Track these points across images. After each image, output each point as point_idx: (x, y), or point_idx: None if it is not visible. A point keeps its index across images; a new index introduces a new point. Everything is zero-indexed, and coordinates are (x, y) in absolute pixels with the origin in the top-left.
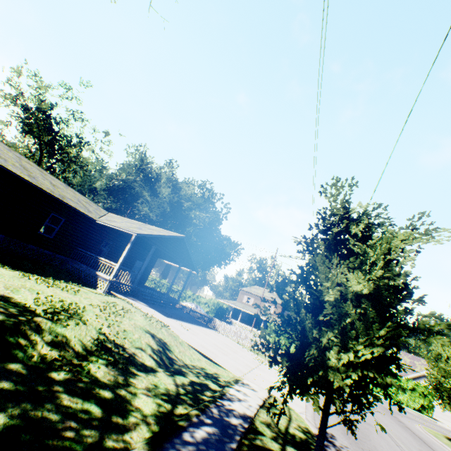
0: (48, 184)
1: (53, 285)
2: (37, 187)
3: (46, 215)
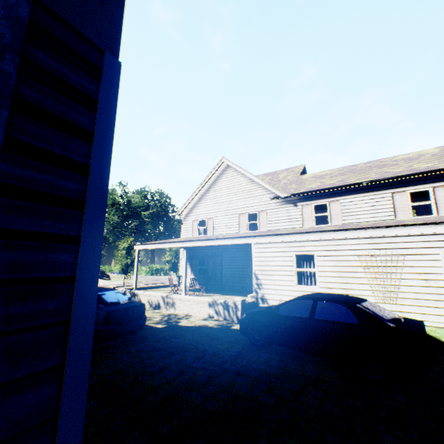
0: None
1: None
2: None
3: None
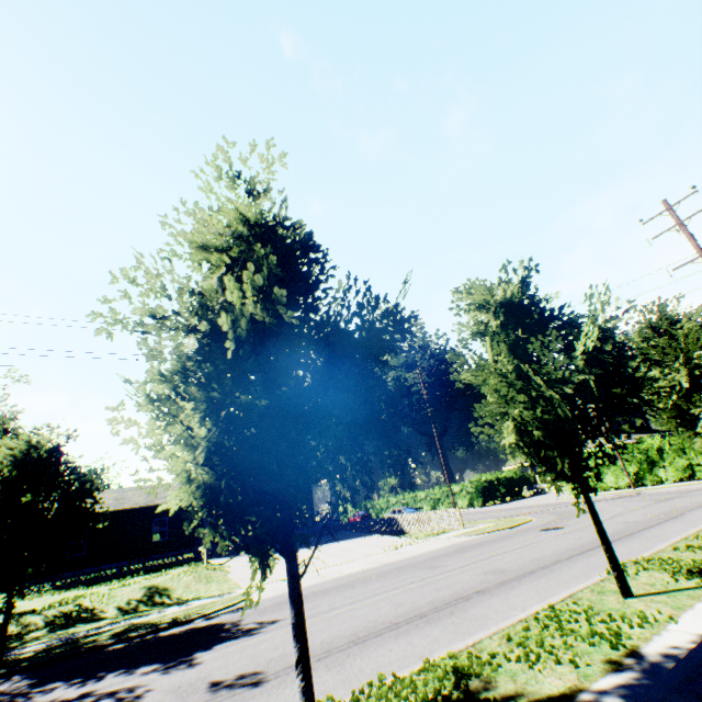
0: (141, 498)
1: (102, 585)
2: (119, 510)
3: (151, 524)
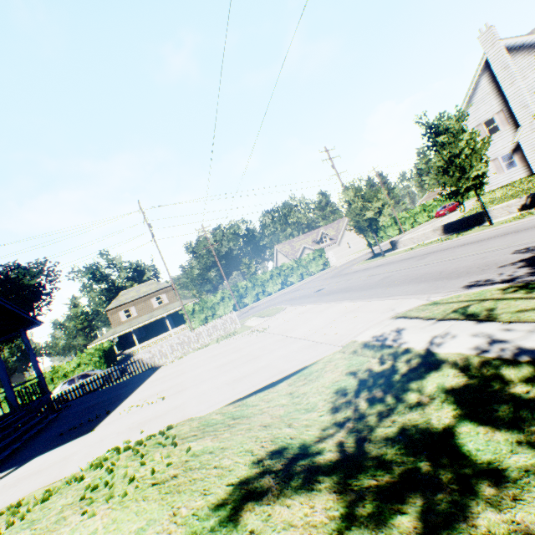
0: None
1: None
2: None
3: None
